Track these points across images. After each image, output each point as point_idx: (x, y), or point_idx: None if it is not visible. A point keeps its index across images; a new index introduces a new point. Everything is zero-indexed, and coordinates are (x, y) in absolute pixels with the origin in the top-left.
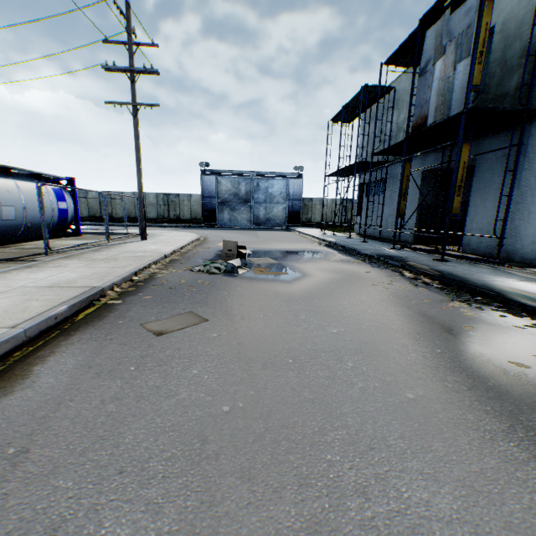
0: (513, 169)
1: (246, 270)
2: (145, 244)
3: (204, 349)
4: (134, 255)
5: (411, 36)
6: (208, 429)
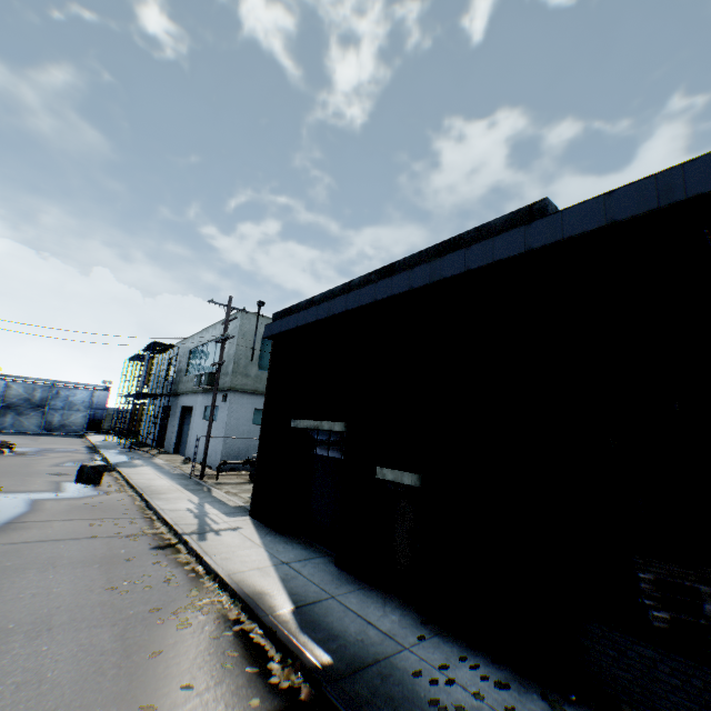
0: (166, 415)
1: (13, 454)
2: None
3: None
4: None
5: (147, 348)
6: None
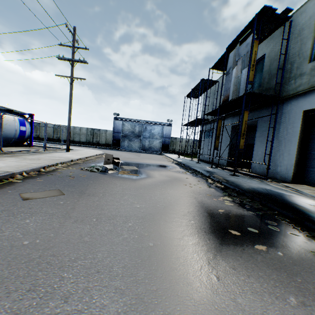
0: (273, 127)
1: (115, 172)
2: (65, 154)
3: (47, 209)
4: (52, 158)
5: (223, 55)
6: (2, 253)
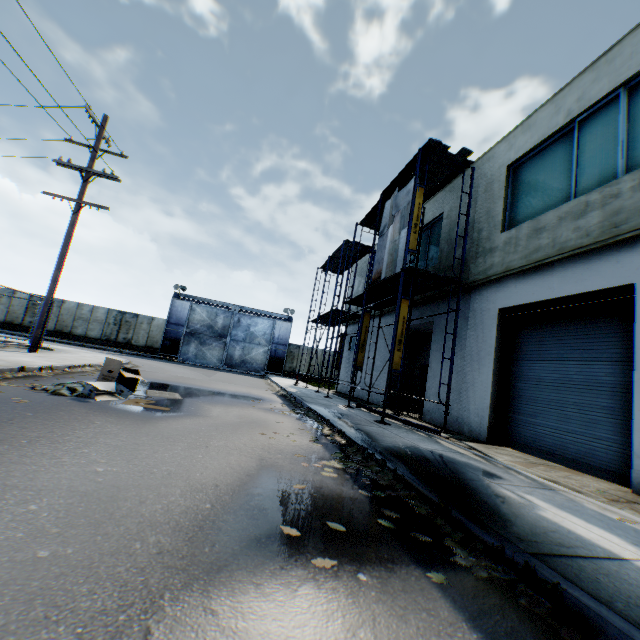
0: (454, 333)
1: (116, 399)
2: (21, 355)
3: None
4: None
5: (377, 205)
6: None
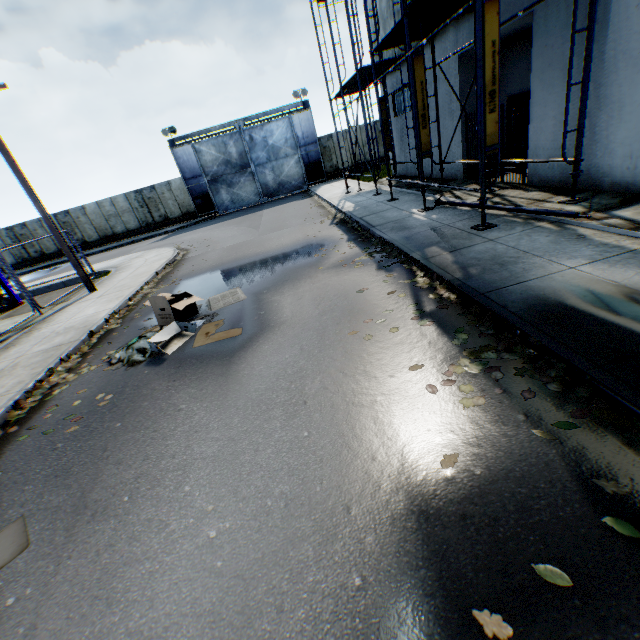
0: (589, 26)
1: (186, 340)
2: (85, 306)
3: None
4: (46, 348)
5: None
6: None
